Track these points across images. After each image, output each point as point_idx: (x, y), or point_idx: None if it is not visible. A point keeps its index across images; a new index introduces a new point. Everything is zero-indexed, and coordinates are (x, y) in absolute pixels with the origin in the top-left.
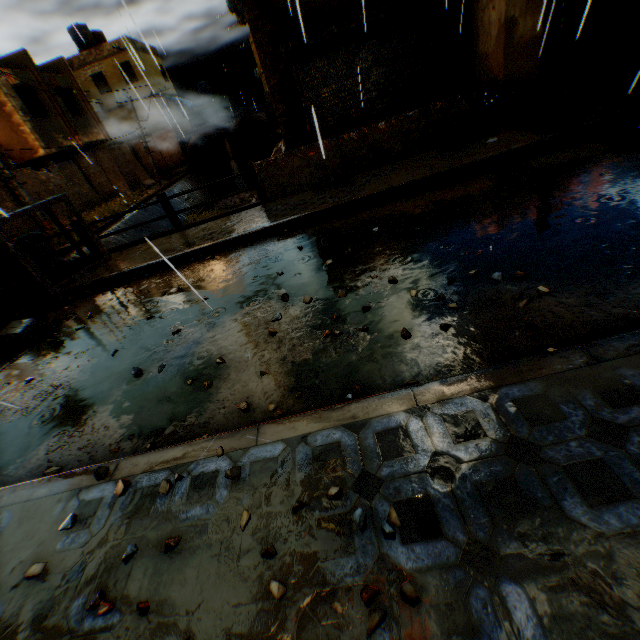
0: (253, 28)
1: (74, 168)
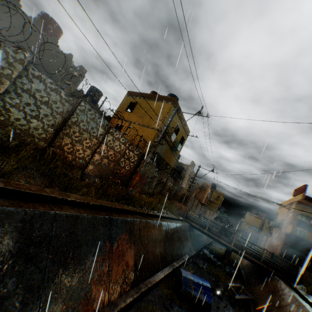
0: (285, 238)
1: (201, 206)
